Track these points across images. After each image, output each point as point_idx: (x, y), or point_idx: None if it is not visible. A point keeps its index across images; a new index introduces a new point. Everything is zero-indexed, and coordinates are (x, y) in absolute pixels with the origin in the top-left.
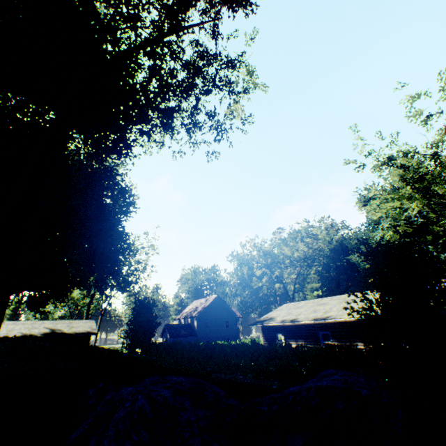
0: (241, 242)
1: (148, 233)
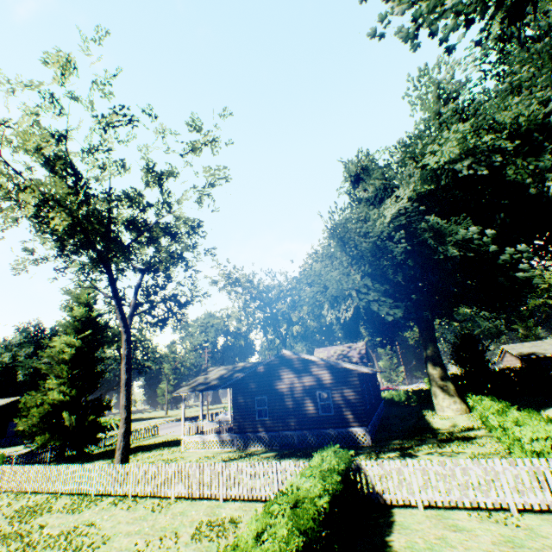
0: None
1: None
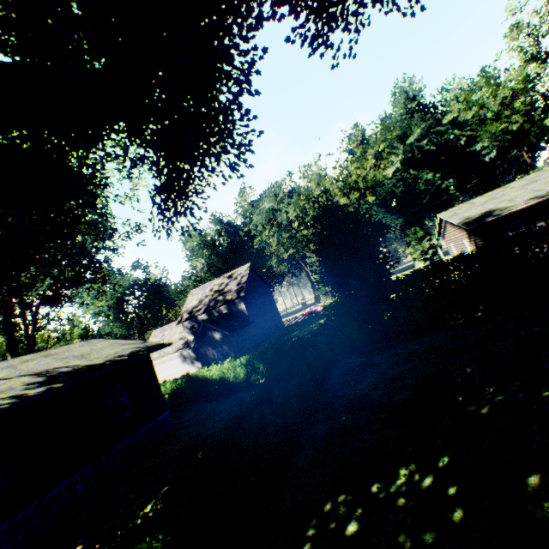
0: (289, 172)
1: (126, 147)
